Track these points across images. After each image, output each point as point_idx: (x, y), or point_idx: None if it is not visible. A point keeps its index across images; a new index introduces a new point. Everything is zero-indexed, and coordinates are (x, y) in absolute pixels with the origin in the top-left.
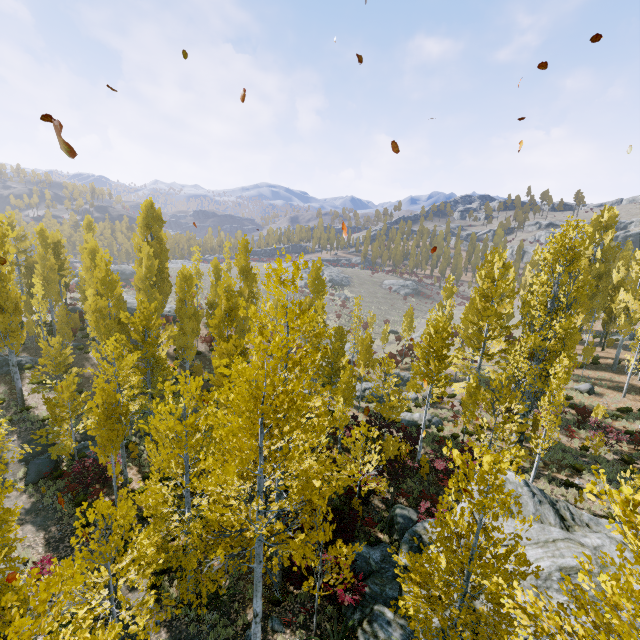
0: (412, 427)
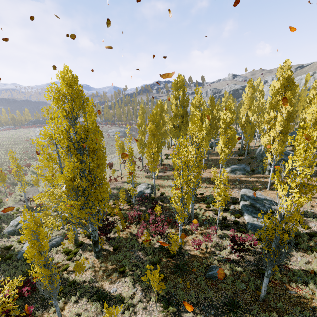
0: (20, 260)
